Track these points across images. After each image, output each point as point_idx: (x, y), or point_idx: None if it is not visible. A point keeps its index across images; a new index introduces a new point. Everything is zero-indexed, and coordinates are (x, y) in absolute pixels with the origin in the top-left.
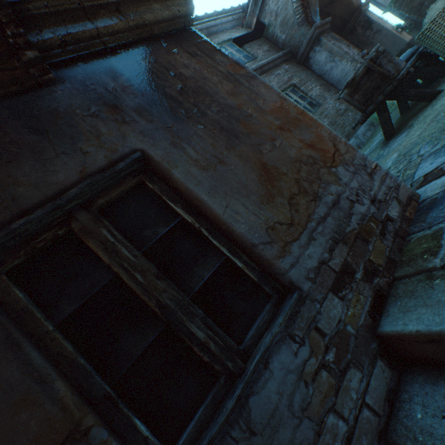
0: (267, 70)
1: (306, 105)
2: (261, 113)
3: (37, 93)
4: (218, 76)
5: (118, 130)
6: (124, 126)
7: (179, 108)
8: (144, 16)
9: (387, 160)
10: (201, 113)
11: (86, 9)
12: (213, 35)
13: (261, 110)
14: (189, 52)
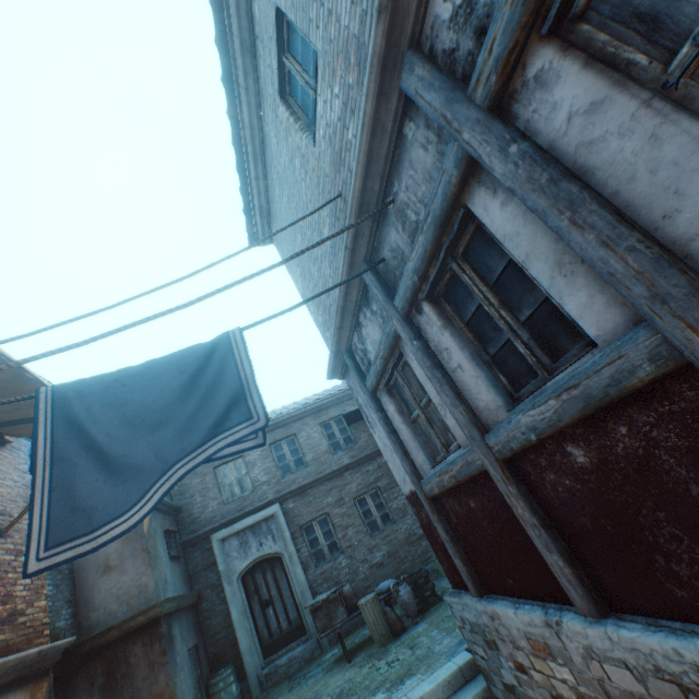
0: (355, 465)
1: (378, 517)
2: (150, 695)
3: (74, 673)
4: (147, 662)
5: (88, 698)
6: (91, 696)
7: (116, 687)
8: (132, 624)
9: (285, 698)
10: (123, 691)
11: (105, 632)
12: (324, 410)
13: (151, 692)
14: (145, 641)
